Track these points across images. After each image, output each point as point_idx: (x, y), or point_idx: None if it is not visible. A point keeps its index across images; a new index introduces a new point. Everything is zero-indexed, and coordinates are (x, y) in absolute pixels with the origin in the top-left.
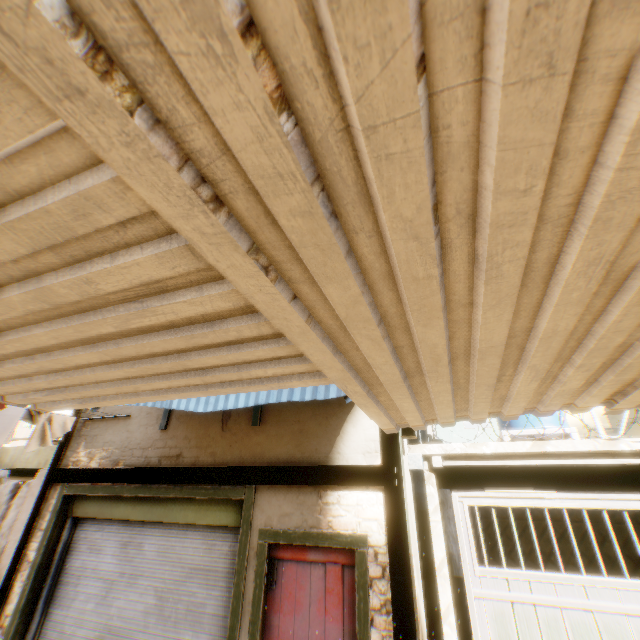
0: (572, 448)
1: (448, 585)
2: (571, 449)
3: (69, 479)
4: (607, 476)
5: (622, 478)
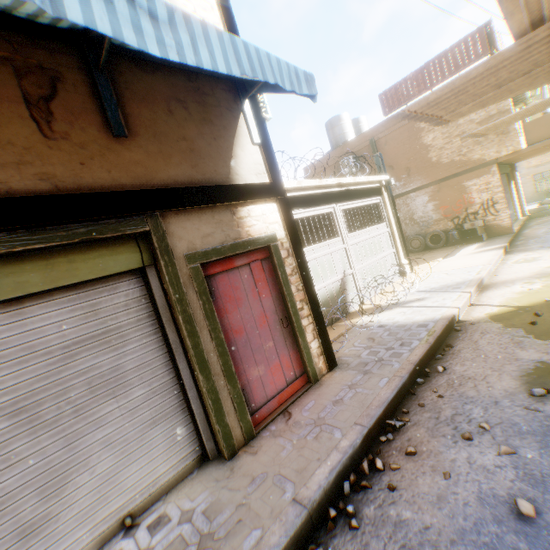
0: (310, 184)
1: None
2: (310, 185)
3: None
4: (317, 199)
5: (321, 199)
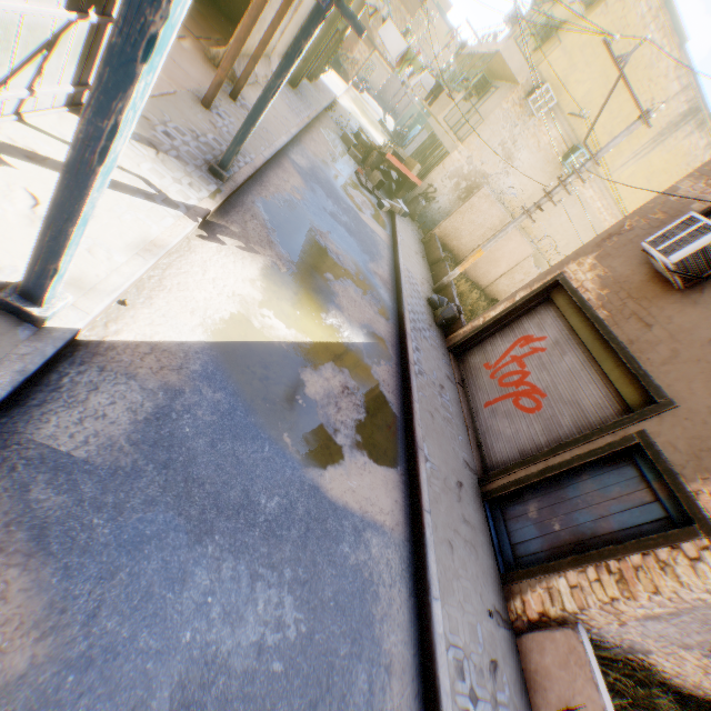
0: None
1: None
2: None
3: None
4: None
5: None
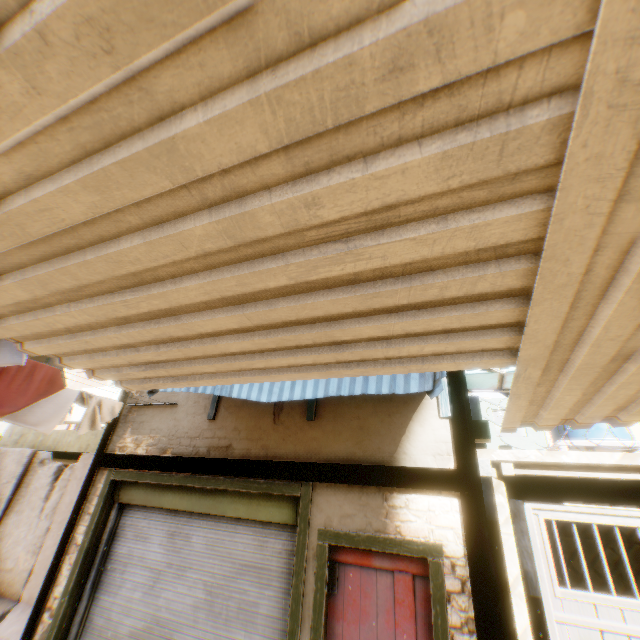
0: None
1: (524, 605)
2: None
3: (116, 464)
4: None
5: None
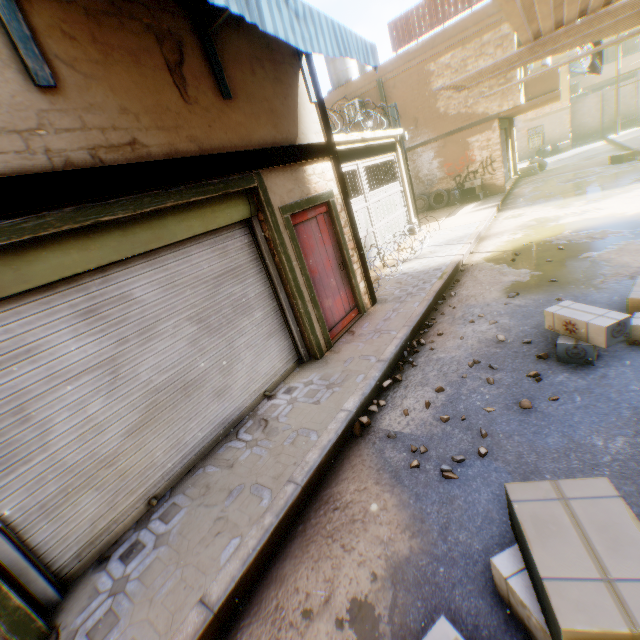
0: (339, 140)
1: None
2: (339, 140)
3: None
4: (344, 155)
5: (347, 156)
